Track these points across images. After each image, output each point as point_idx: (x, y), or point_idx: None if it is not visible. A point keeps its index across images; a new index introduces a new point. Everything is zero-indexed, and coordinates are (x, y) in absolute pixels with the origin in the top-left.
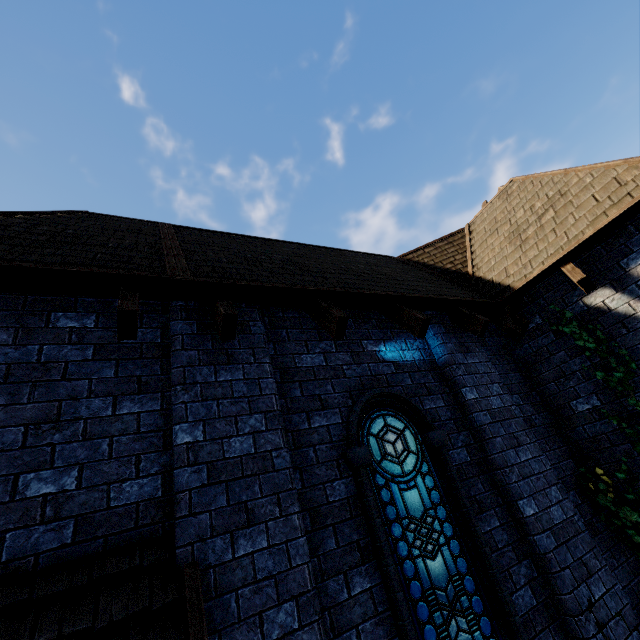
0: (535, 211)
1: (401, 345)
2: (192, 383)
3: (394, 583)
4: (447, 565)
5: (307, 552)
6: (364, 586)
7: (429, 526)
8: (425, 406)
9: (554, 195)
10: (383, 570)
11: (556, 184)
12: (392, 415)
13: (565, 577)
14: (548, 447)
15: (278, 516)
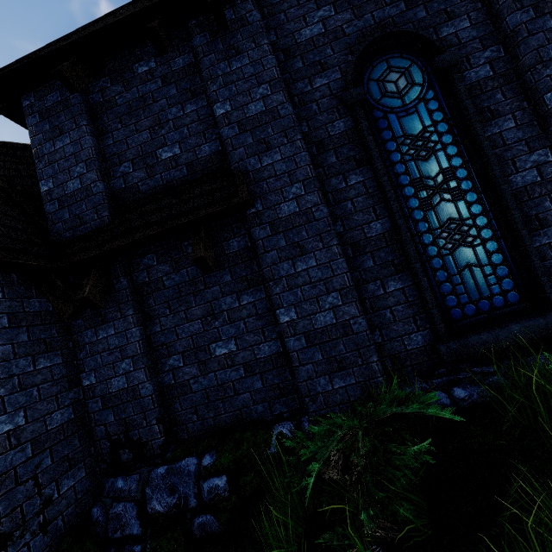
0: None
1: None
2: (216, 77)
3: (380, 173)
4: (439, 163)
5: (309, 160)
6: (358, 180)
7: (425, 139)
8: (440, 35)
9: None
10: (373, 169)
11: None
12: (397, 57)
13: None
14: None
15: (286, 143)
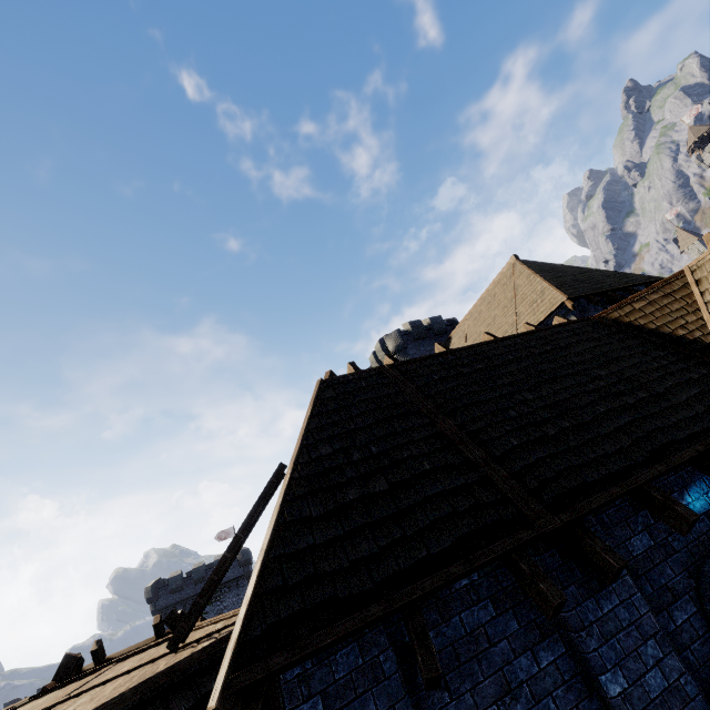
0: None
1: (701, 487)
2: (589, 625)
3: None
4: None
5: None
6: None
7: None
8: None
9: None
10: None
11: None
12: None
13: None
14: None
15: None
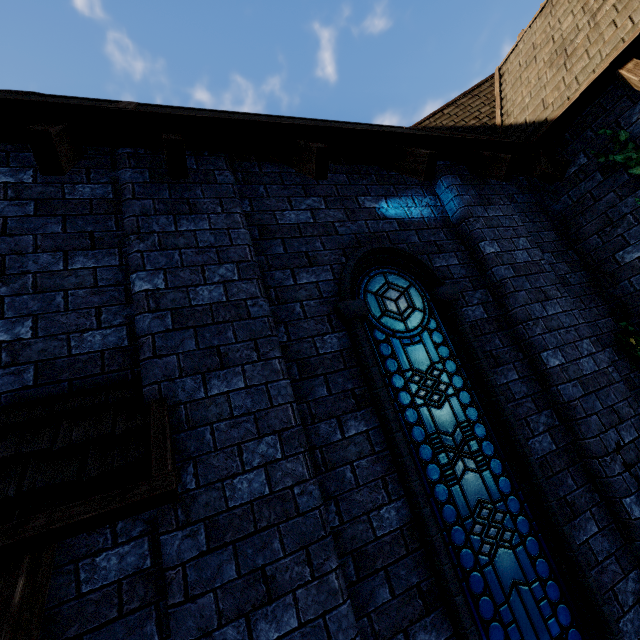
0: (589, 10)
1: (407, 202)
2: (148, 233)
3: (392, 425)
4: (455, 413)
5: (291, 394)
6: (360, 429)
7: (435, 378)
8: (435, 264)
9: None
10: (380, 415)
11: None
12: (394, 273)
13: (591, 423)
14: (583, 306)
15: (256, 360)
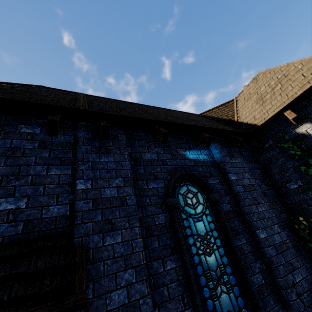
0: (271, 86)
1: (197, 152)
2: (87, 161)
3: (188, 265)
4: (217, 259)
5: (142, 246)
6: (172, 266)
7: (208, 240)
8: (209, 182)
9: (281, 77)
10: (182, 259)
11: (282, 71)
12: (191, 185)
13: (280, 269)
14: (274, 206)
15: (128, 227)
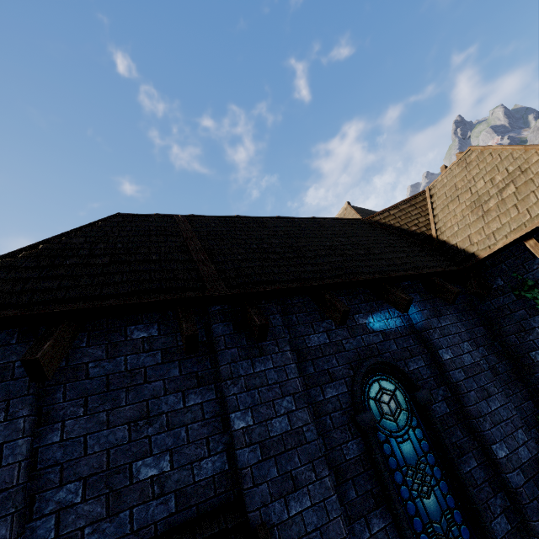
0: (495, 183)
1: (385, 315)
2: (237, 377)
3: (403, 523)
4: (439, 502)
5: (339, 506)
6: (380, 526)
7: (422, 471)
8: (409, 368)
9: (514, 170)
10: (393, 512)
11: (515, 159)
12: (384, 379)
13: (534, 507)
14: (511, 391)
15: (315, 480)
